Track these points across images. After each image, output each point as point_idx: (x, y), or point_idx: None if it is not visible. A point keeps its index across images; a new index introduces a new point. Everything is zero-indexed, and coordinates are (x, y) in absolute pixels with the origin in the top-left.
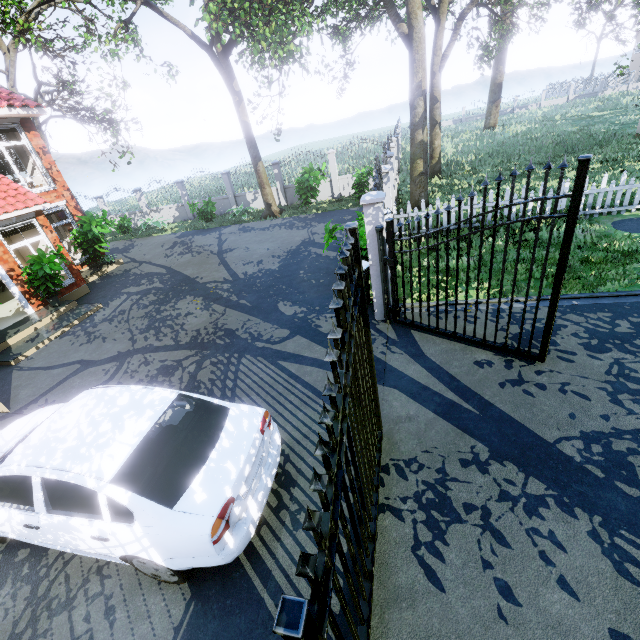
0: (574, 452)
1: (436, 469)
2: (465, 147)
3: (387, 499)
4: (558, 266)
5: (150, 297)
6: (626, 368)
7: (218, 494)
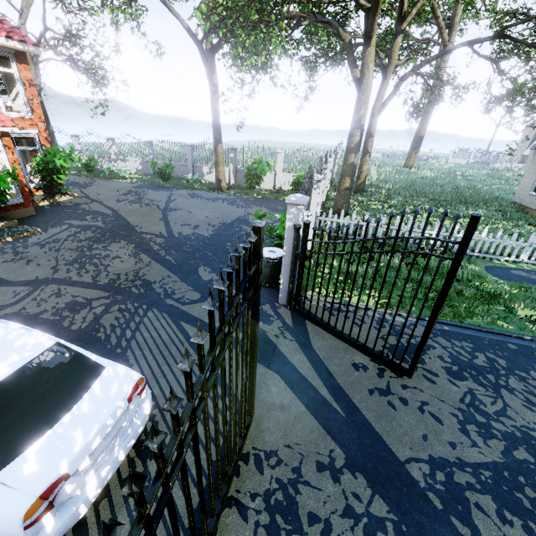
0: (420, 476)
1: (292, 468)
2: (386, 176)
3: (238, 492)
4: (438, 299)
5: (88, 233)
6: (477, 399)
7: (51, 468)
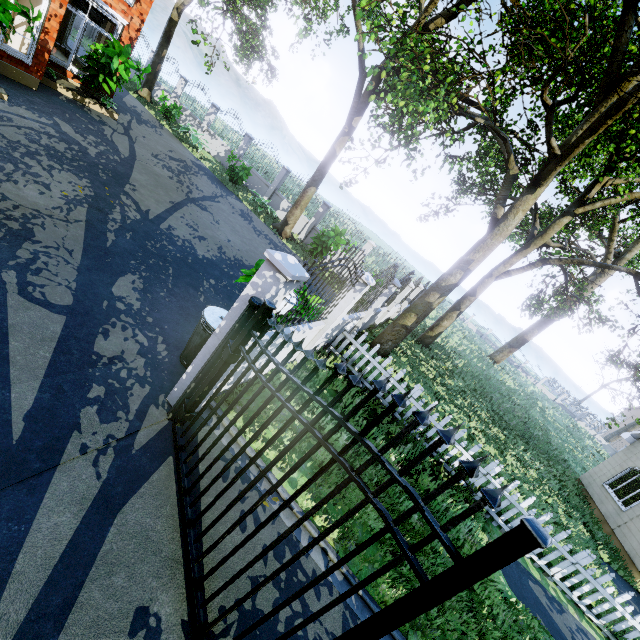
0: None
1: None
2: (464, 352)
3: None
4: (342, 638)
5: (60, 144)
6: None
7: None
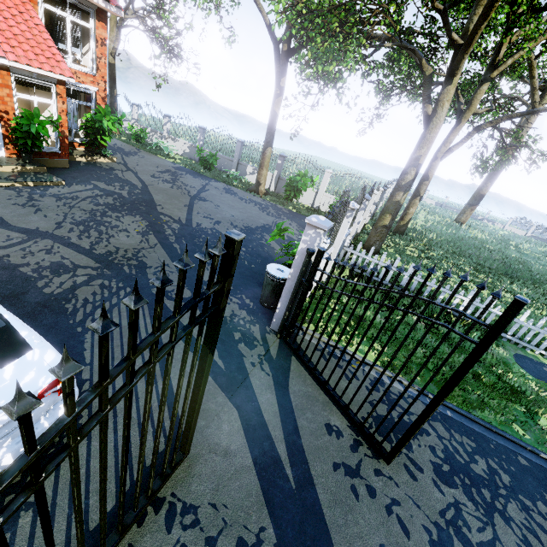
0: None
1: (208, 536)
2: (433, 226)
3: None
4: (445, 385)
5: (109, 199)
6: (462, 518)
7: None
